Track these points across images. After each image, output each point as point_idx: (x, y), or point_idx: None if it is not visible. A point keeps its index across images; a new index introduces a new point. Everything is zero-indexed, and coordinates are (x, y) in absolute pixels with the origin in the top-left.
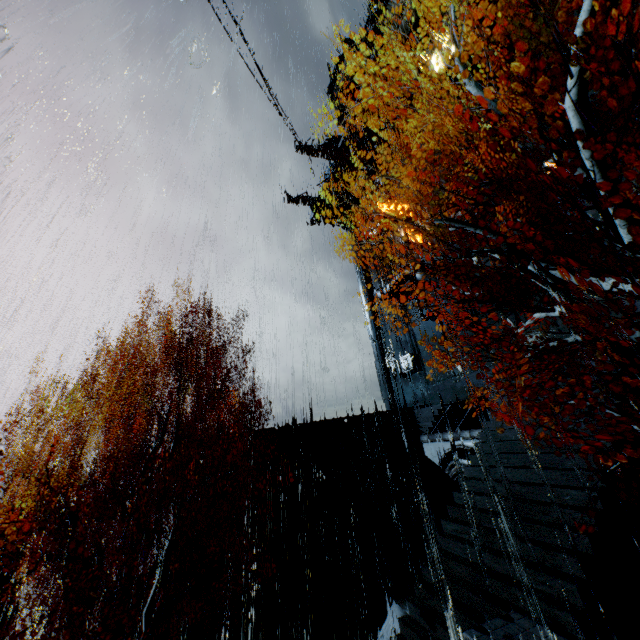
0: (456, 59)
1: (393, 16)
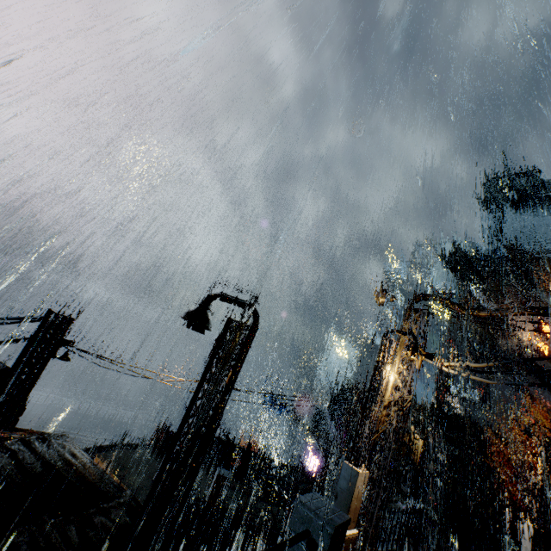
0: None
1: None
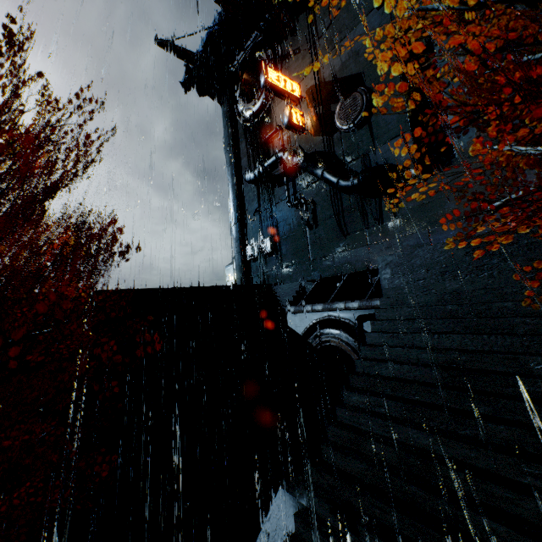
0: None
1: None
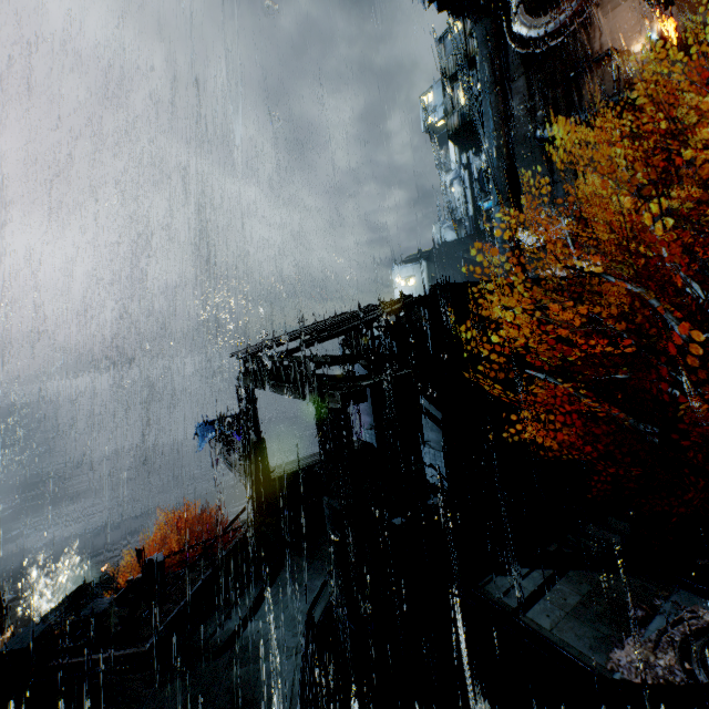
0: None
1: None
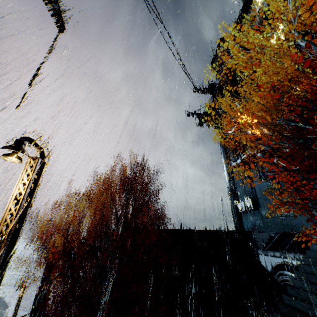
0: (292, 29)
1: (249, 22)
